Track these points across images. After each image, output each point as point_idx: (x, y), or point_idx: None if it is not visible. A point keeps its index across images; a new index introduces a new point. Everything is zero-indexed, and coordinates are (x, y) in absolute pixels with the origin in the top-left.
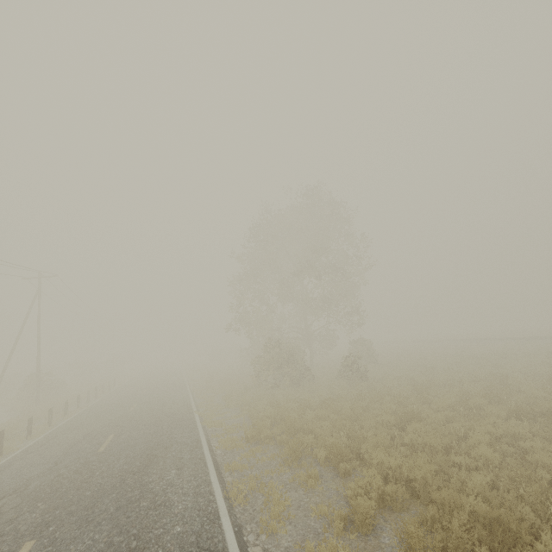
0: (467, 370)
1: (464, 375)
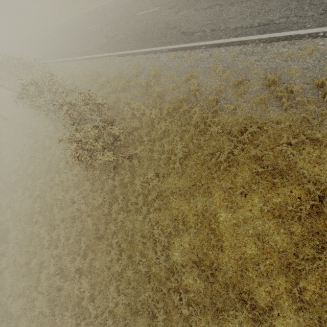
0: None
1: None
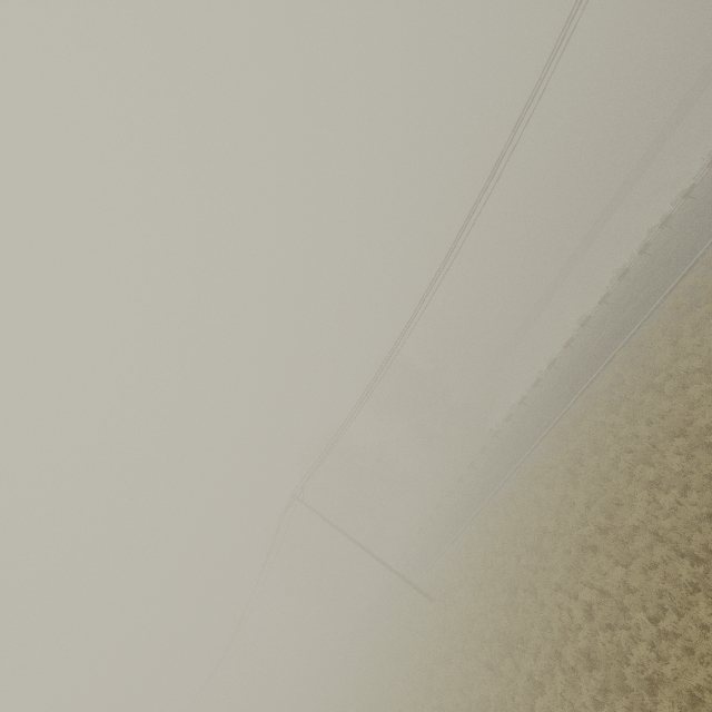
0: None
1: None
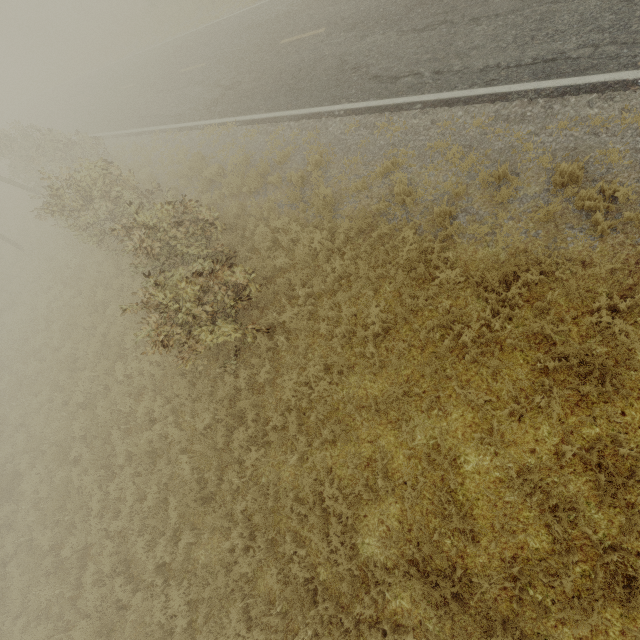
0: None
1: None
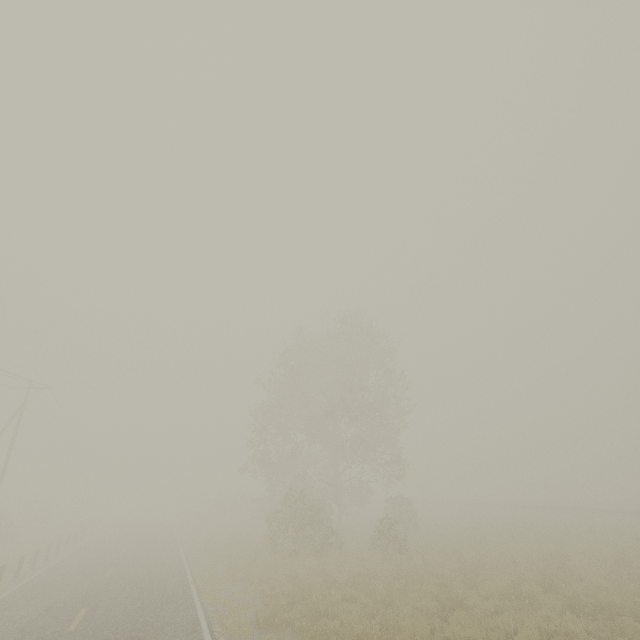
0: (523, 547)
1: (519, 554)
